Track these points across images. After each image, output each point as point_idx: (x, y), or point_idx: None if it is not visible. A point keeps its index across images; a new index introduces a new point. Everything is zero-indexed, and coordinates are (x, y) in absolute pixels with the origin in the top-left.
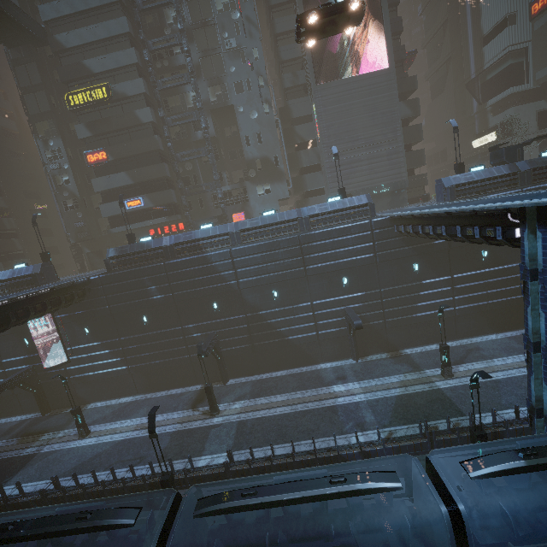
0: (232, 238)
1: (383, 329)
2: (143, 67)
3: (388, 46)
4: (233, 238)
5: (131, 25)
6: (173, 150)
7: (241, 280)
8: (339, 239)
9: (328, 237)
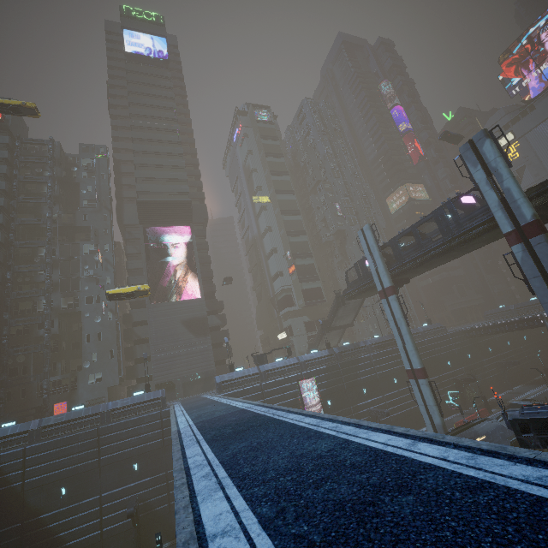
0: (31, 435)
1: (168, 513)
2: (2, 281)
3: (200, 286)
4: (33, 435)
5: (3, 255)
6: (8, 346)
7: (28, 480)
8: (134, 428)
9: (124, 427)
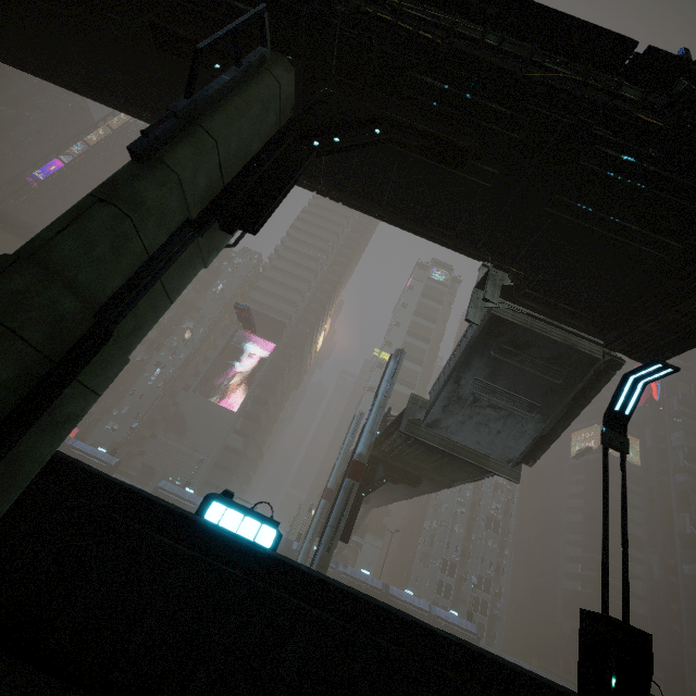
0: None
1: None
2: None
3: (244, 401)
4: None
5: None
6: None
7: None
8: None
9: None
